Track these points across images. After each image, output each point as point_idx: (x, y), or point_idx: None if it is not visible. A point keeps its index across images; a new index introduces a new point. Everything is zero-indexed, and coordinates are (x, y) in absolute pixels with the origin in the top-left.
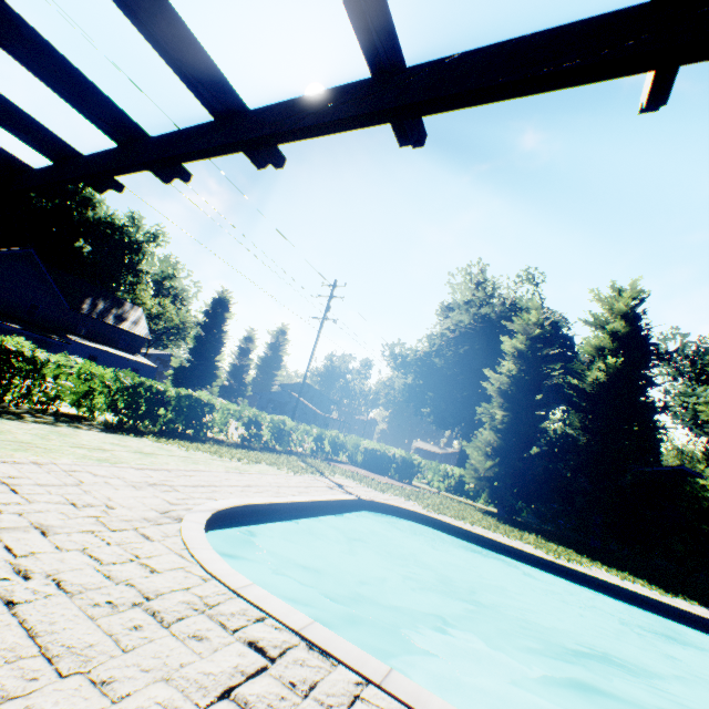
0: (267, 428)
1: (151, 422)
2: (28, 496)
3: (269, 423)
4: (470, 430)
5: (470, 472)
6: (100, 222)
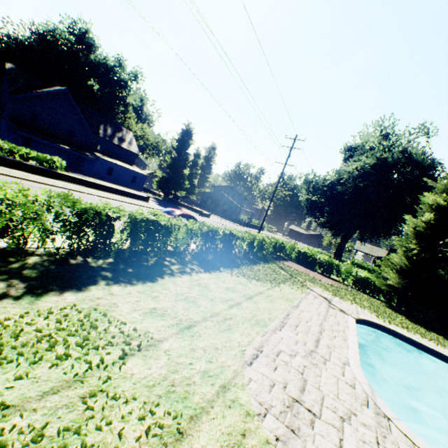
0: (256, 244)
1: (212, 253)
2: (324, 420)
3: (257, 241)
4: (348, 233)
5: (380, 280)
6: (99, 63)
